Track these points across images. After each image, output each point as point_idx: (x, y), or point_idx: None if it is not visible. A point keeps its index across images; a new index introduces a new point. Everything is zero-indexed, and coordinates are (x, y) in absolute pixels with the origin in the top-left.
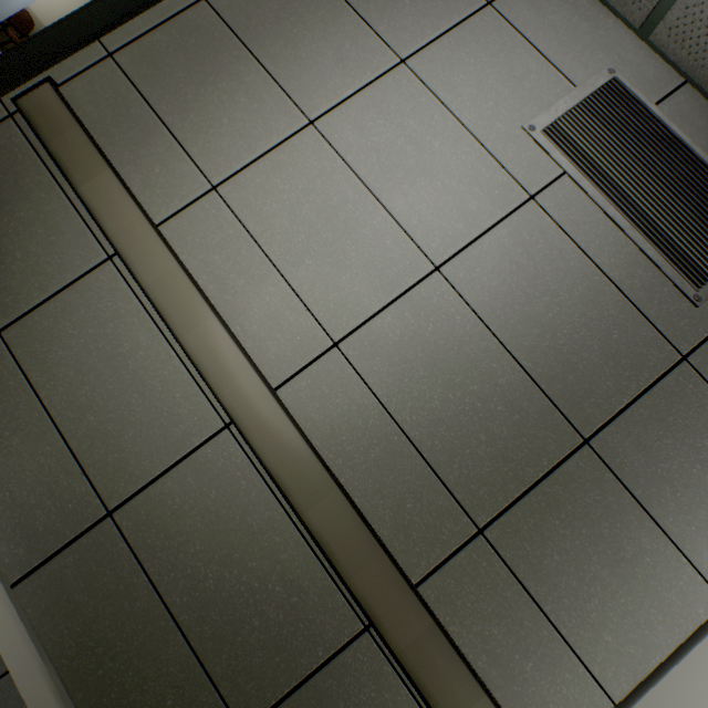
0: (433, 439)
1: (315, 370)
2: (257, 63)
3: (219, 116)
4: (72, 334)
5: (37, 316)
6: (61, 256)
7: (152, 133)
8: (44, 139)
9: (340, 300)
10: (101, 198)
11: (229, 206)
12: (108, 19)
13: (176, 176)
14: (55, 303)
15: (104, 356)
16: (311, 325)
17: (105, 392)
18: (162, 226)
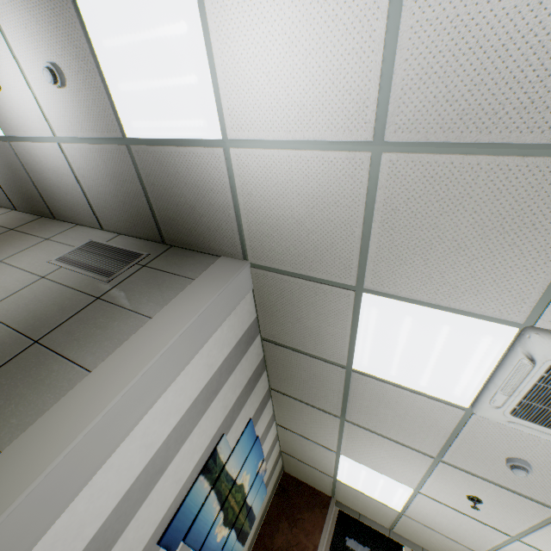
0: None
1: None
2: None
3: None
4: None
5: None
6: None
7: None
8: None
9: None
10: None
11: None
12: None
13: None
14: None
15: None
16: None
17: None
18: None
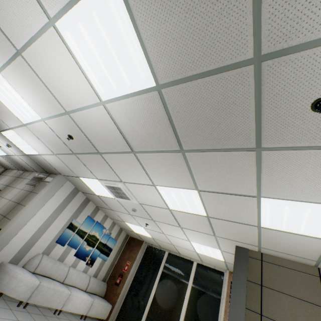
0: (3, 213)
1: None
2: None
3: None
4: None
5: None
6: None
7: None
8: None
9: None
10: None
11: None
12: None
13: None
14: None
15: None
16: None
17: None
18: None
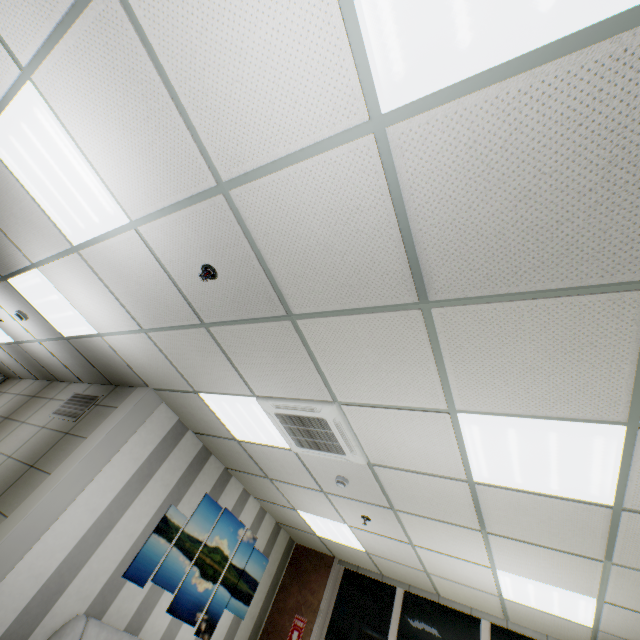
0: None
1: None
2: None
3: None
4: None
5: None
6: None
7: None
8: None
9: None
10: None
11: None
12: None
13: None
14: None
15: None
16: None
17: None
18: None
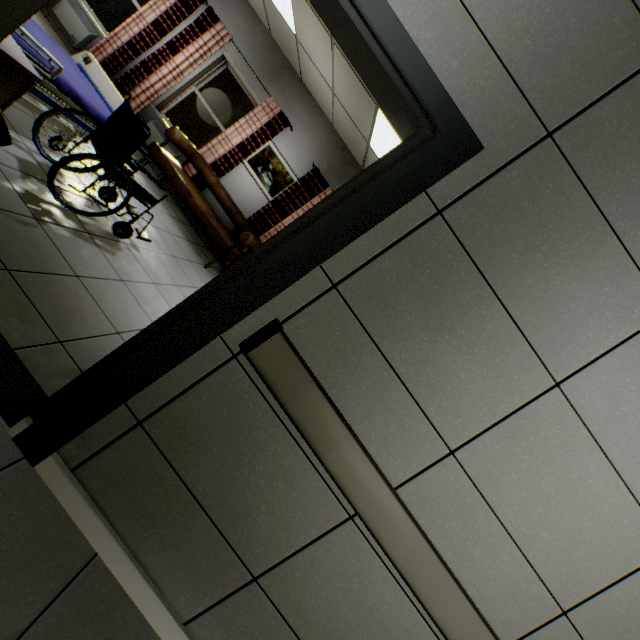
0: None
1: (543, 632)
2: (499, 305)
3: (456, 370)
4: (321, 585)
5: (287, 567)
6: (303, 511)
7: (385, 386)
8: (282, 401)
9: (571, 572)
10: (346, 470)
11: (466, 472)
12: (333, 243)
13: (412, 436)
14: (303, 556)
15: (352, 607)
16: (542, 594)
17: (355, 636)
18: (399, 488)
